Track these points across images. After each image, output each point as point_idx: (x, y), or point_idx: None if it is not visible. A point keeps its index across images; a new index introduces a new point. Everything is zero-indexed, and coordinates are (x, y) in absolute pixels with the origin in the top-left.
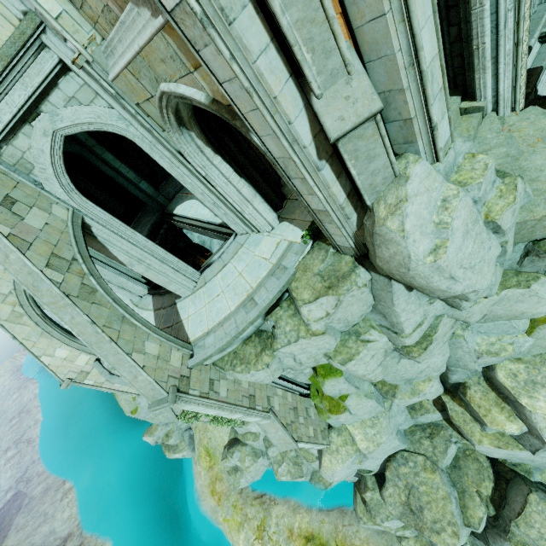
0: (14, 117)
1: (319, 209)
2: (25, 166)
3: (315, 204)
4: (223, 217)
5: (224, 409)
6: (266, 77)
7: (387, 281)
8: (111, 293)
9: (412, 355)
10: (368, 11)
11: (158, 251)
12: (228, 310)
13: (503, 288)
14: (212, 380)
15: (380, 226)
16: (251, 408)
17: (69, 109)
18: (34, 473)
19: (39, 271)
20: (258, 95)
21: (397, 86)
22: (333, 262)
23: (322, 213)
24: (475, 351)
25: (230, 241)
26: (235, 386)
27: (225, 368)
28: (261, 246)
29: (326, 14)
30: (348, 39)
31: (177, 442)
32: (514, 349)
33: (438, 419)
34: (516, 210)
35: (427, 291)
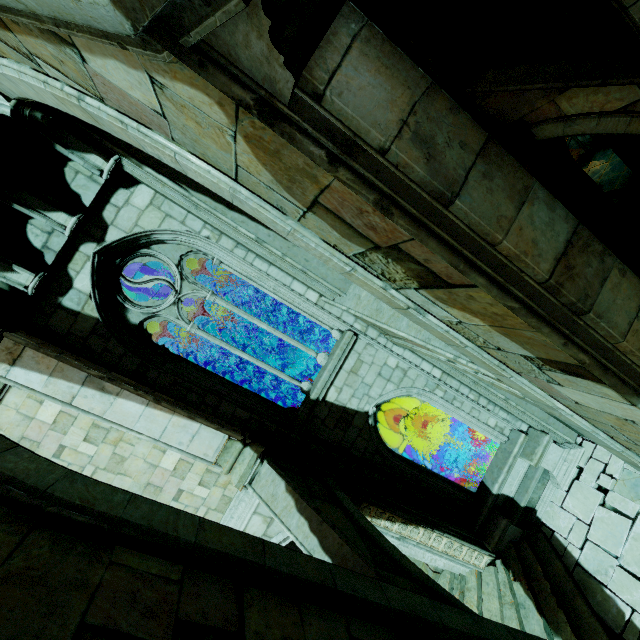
0: None
1: None
2: None
3: None
4: None
5: None
6: None
7: None
8: None
9: None
10: None
11: None
12: None
13: None
14: None
15: None
16: None
17: None
18: None
19: None
20: None
21: None
22: None
23: None
24: None
25: None
26: None
27: None
28: None
29: None
30: None
31: None
32: None
33: None
34: None
35: None
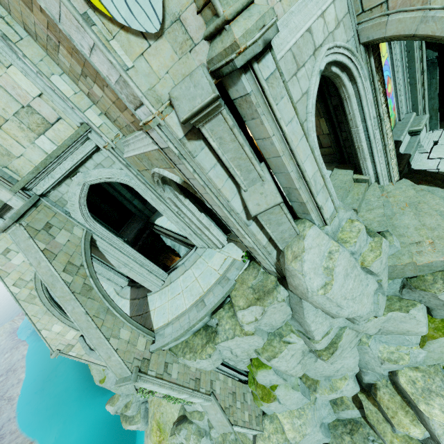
0: (63, 175)
1: (250, 246)
2: (62, 202)
3: (247, 243)
4: (188, 236)
5: (174, 389)
6: (214, 180)
7: (299, 299)
8: (102, 290)
9: (322, 358)
10: (272, 153)
11: (139, 257)
12: (184, 307)
13: (389, 311)
14: (166, 363)
15: (288, 265)
16: (196, 390)
17: (96, 170)
18: (7, 431)
19: (58, 275)
20: (209, 187)
21: (293, 186)
22: (263, 279)
23: (252, 249)
24: (378, 358)
25: (192, 252)
26: (184, 370)
27: (178, 354)
28: (213, 259)
29: (247, 155)
30: (263, 162)
31: (133, 413)
32: (411, 358)
33: (357, 416)
34: (382, 260)
35: (325, 311)
